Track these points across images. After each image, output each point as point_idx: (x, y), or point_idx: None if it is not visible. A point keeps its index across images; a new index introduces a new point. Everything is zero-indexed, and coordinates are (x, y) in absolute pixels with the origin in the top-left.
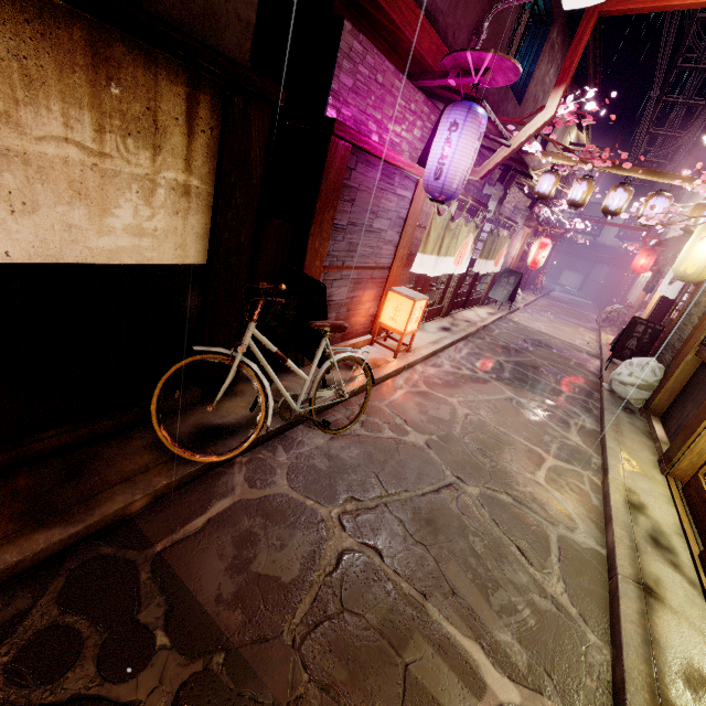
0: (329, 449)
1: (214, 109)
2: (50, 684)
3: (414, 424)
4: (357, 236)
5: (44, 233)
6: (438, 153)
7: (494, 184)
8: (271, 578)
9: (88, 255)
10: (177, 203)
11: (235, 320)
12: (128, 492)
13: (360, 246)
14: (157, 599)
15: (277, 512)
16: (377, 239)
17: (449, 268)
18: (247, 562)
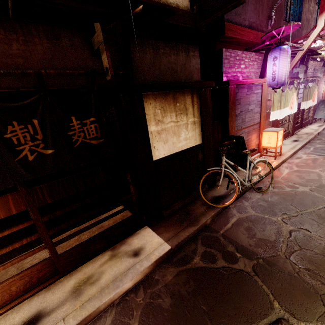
0: (263, 198)
1: (197, 97)
2: (214, 263)
3: (299, 183)
4: (244, 115)
5: (169, 146)
6: (271, 71)
7: (298, 66)
8: (265, 239)
9: (177, 149)
10: (192, 127)
11: (212, 159)
12: (204, 217)
13: (246, 119)
14: (230, 245)
15: (255, 220)
16: (252, 113)
17: (287, 112)
18: (253, 235)
